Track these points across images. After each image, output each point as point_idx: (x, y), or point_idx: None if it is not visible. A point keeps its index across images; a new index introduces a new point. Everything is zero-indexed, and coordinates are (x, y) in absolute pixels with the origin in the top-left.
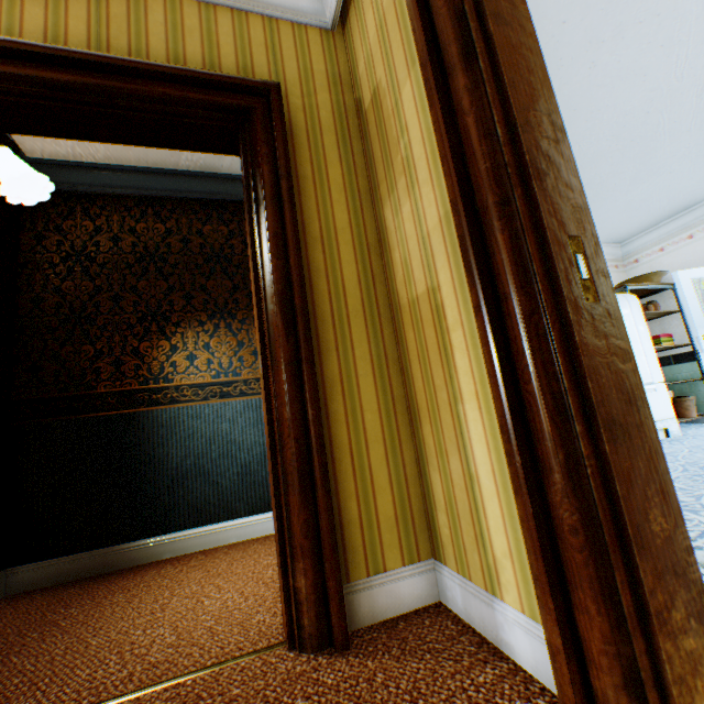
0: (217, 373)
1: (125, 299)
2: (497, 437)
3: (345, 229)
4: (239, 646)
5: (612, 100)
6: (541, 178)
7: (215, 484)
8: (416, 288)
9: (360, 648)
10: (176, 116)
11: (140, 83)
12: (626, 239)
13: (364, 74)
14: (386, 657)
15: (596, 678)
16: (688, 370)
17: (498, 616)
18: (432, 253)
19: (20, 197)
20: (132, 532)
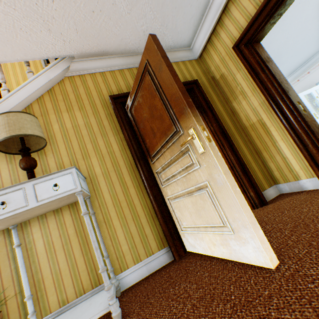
0: None
1: None
2: (290, 145)
3: (223, 111)
4: None
5: (267, 49)
6: (288, 92)
7: None
8: (252, 121)
9: (270, 203)
10: None
11: None
12: None
13: (214, 70)
14: (279, 201)
15: None
16: None
17: (301, 184)
18: (257, 112)
19: None
20: None
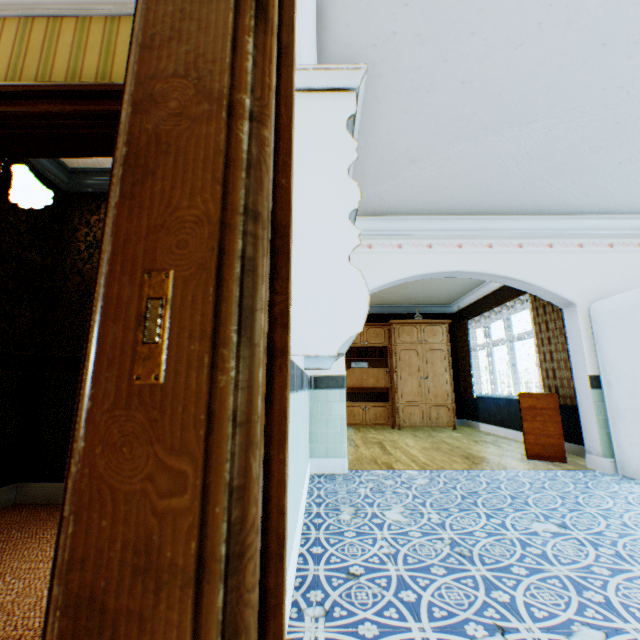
0: None
1: None
2: None
3: None
4: (23, 633)
5: None
6: (139, 180)
7: None
8: None
9: None
10: (63, 128)
11: (28, 103)
12: None
13: None
14: None
15: None
16: None
17: None
18: None
19: (31, 203)
20: None
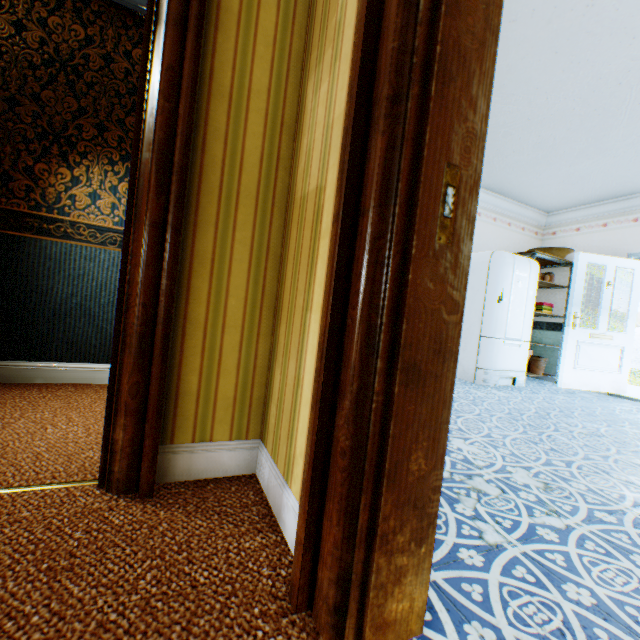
0: (120, 221)
1: (23, 106)
2: None
3: (262, 94)
4: (54, 475)
5: (594, 56)
6: (446, 83)
7: (99, 328)
8: (309, 184)
9: (162, 499)
10: None
11: None
12: (554, 210)
13: None
14: (180, 511)
15: (321, 570)
16: (552, 337)
17: (284, 499)
18: (330, 147)
19: None
20: (3, 353)
